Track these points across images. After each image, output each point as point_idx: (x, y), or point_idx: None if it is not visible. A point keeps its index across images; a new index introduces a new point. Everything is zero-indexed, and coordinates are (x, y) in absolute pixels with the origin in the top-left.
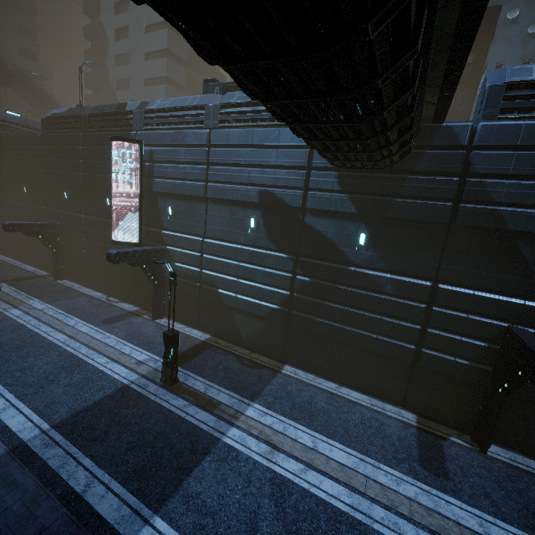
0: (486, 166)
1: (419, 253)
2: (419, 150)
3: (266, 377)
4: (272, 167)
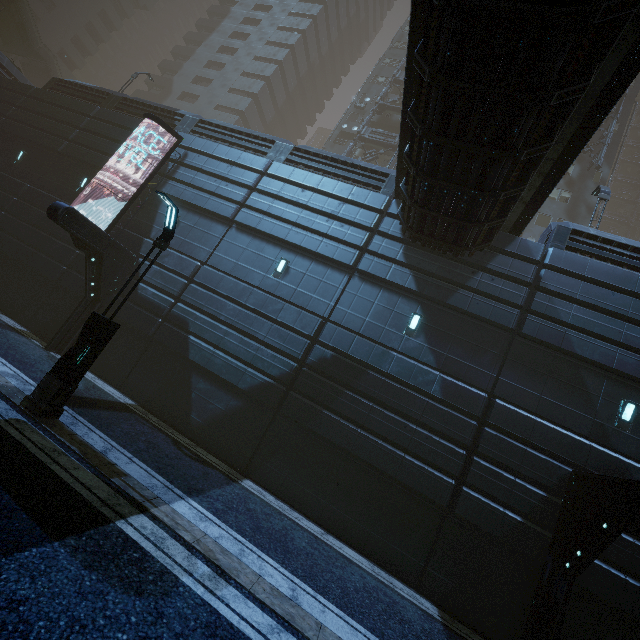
0: (555, 285)
1: (477, 356)
2: (493, 251)
3: (215, 478)
4: (331, 218)
